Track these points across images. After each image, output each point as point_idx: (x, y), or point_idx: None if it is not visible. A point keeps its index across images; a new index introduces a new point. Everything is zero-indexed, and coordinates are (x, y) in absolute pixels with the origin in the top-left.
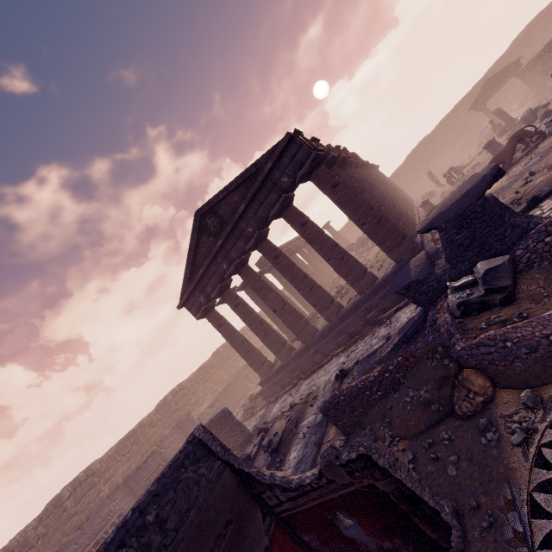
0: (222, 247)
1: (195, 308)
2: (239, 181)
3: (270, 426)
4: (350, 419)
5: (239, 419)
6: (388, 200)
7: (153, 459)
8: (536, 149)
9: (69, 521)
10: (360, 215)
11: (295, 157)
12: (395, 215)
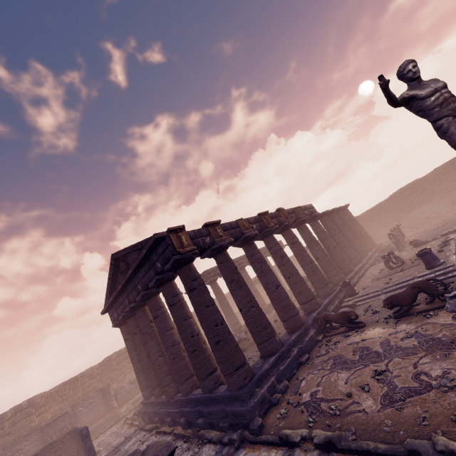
0: (126, 287)
1: (113, 318)
2: (133, 249)
3: None
4: None
5: (132, 415)
6: (282, 288)
7: (63, 419)
8: (434, 315)
9: (2, 438)
10: (204, 328)
11: (165, 252)
12: (265, 320)
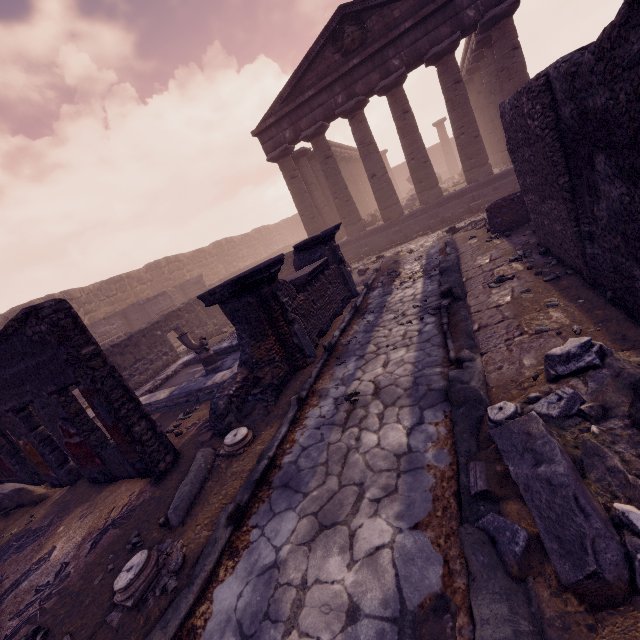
0: (350, 72)
1: (273, 143)
2: None
3: (352, 269)
4: (513, 218)
5: None
6: None
7: (164, 299)
8: None
9: None
10: None
11: None
12: None
